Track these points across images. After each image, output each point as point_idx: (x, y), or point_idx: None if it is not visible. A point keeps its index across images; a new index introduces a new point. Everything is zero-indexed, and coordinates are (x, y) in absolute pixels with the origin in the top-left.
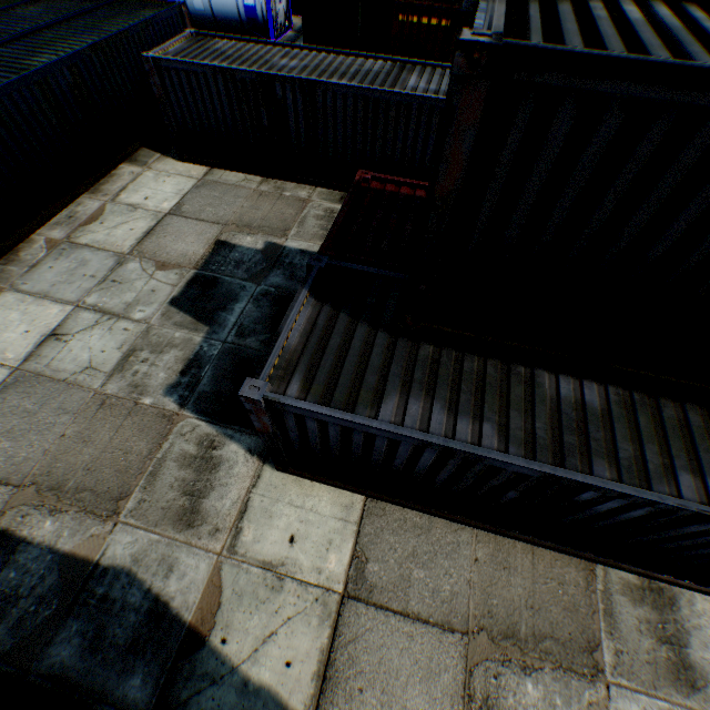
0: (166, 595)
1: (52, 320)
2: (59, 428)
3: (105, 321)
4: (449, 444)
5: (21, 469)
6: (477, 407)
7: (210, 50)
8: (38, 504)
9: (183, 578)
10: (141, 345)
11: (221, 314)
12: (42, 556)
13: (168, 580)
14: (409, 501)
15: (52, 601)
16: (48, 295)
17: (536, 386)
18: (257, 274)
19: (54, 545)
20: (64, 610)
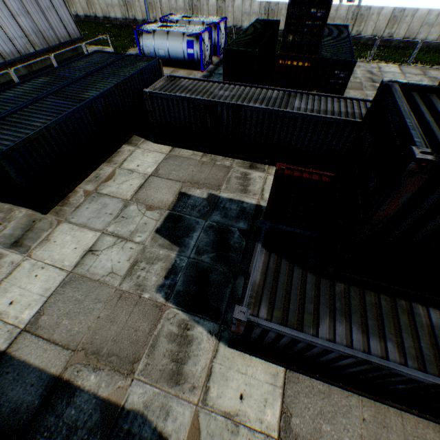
0: (166, 432)
1: (89, 241)
2: (96, 312)
3: (119, 242)
4: (369, 358)
5: (75, 339)
6: (379, 329)
7: (178, 86)
8: (85, 363)
9: (175, 420)
10: (140, 258)
11: (185, 239)
12: (89, 399)
13: (166, 421)
14: (316, 374)
15: (97, 432)
16: (86, 225)
17: (414, 315)
18: (205, 214)
19: (96, 392)
20: (104, 439)
